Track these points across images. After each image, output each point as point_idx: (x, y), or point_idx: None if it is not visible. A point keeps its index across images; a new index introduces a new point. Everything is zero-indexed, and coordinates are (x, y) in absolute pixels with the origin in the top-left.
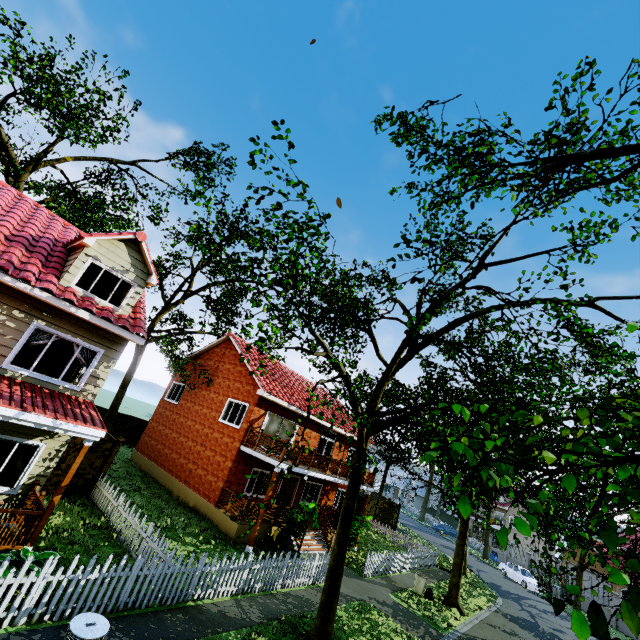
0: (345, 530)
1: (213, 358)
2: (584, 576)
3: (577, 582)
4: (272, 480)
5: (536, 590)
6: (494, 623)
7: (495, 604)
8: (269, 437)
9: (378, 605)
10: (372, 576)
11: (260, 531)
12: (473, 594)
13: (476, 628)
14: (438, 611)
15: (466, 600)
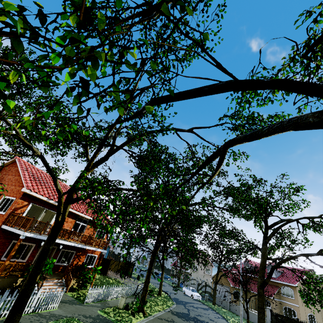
0: (38, 264)
1: (2, 173)
2: (218, 287)
3: (214, 290)
4: (16, 244)
5: (197, 298)
6: (163, 317)
7: (170, 308)
8: (23, 217)
9: (83, 318)
10: (92, 302)
11: (6, 282)
12: (159, 304)
13: (149, 321)
14: (128, 316)
15: (152, 308)
